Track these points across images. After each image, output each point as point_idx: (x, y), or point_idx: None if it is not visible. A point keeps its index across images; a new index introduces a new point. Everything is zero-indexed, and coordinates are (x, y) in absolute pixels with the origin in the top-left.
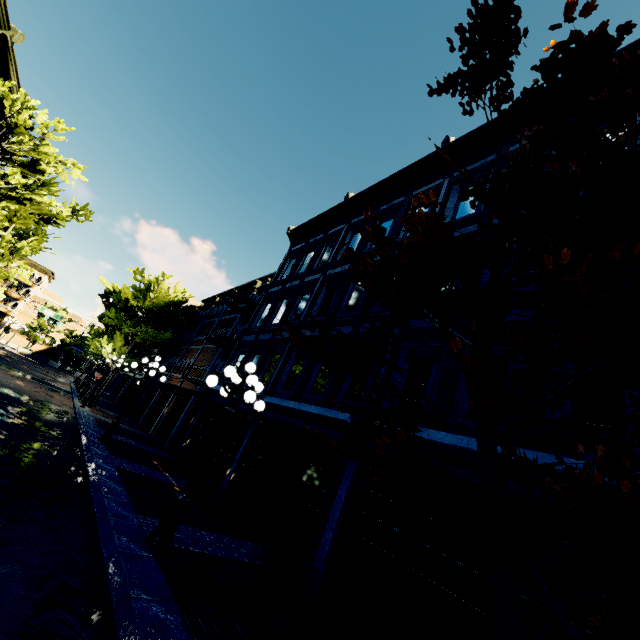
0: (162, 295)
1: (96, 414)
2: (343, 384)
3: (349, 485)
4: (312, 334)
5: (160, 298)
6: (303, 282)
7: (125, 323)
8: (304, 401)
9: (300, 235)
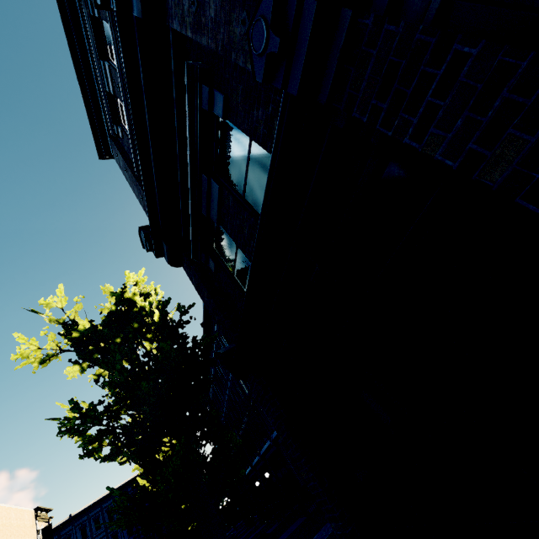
0: None
1: None
2: None
3: None
4: None
5: None
6: None
7: None
8: None
9: None
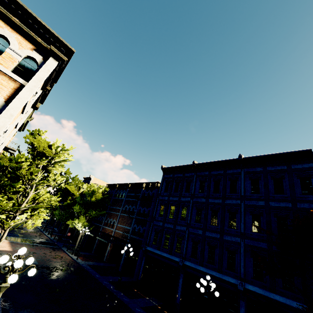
0: (99, 194)
1: (84, 261)
2: (223, 262)
3: (244, 311)
4: (197, 232)
5: (99, 196)
6: (181, 200)
7: (87, 213)
8: (205, 266)
9: (168, 170)
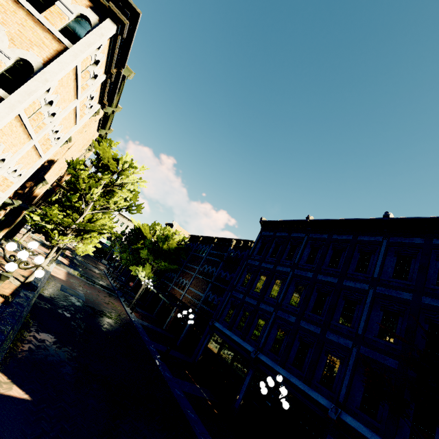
0: (173, 241)
1: (138, 318)
2: (316, 370)
3: None
4: (289, 318)
5: (173, 245)
6: (276, 269)
7: (154, 261)
8: (288, 369)
9: (269, 226)
